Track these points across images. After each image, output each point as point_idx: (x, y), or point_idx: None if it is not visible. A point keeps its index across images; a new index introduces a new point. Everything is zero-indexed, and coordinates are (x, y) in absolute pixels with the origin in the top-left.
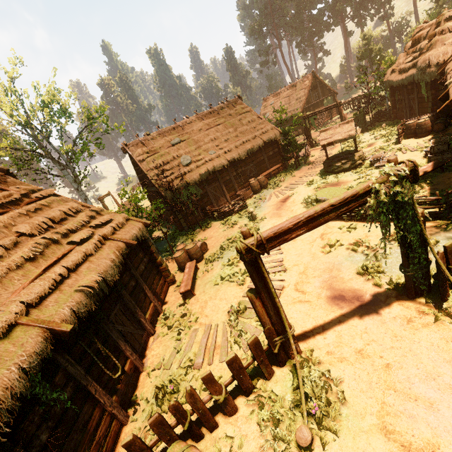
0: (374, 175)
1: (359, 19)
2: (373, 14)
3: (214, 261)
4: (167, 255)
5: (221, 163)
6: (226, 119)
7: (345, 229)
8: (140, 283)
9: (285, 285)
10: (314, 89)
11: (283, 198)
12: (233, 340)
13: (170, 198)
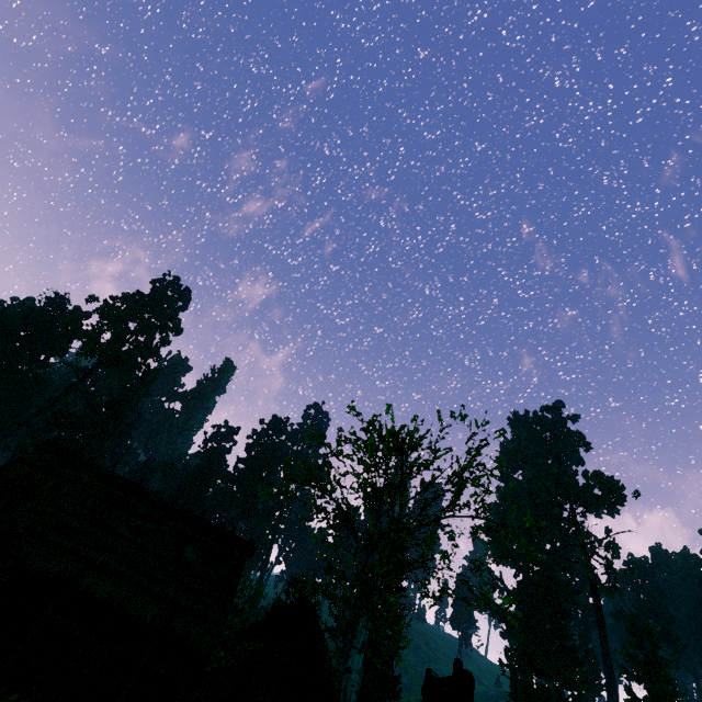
0: None
1: None
2: None
3: None
4: None
5: None
6: None
7: None
8: None
9: None
10: None
11: None
12: None
13: None
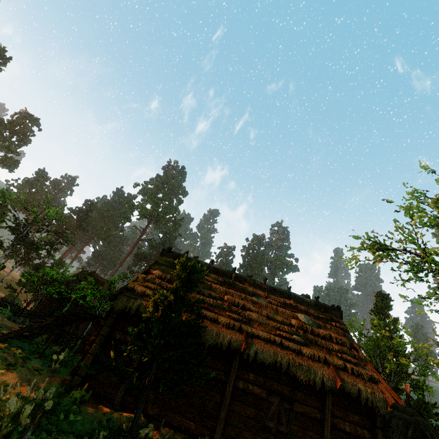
0: None
1: None
2: None
3: None
4: None
5: None
6: None
7: None
8: None
9: None
10: None
11: None
12: None
13: None
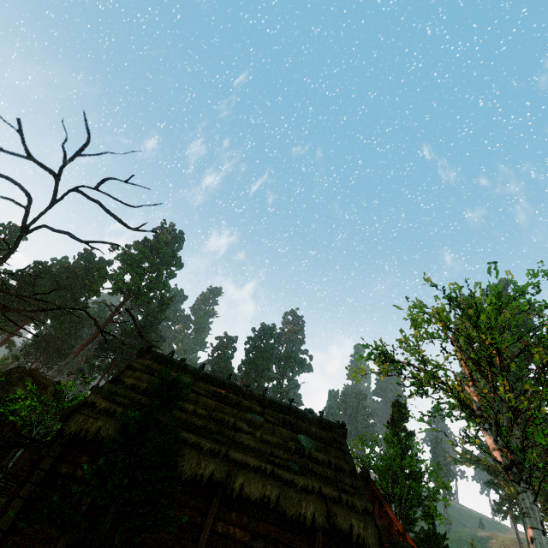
0: None
1: None
2: None
3: None
4: None
5: None
6: None
7: None
8: None
9: None
10: None
11: None
12: None
13: None
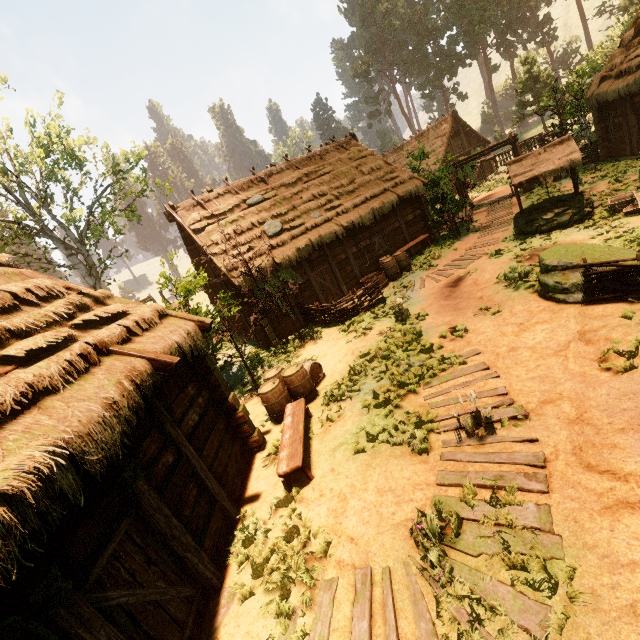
0: (633, 225)
1: (507, 48)
2: (527, 40)
3: (342, 399)
4: (243, 391)
5: (332, 231)
6: (335, 166)
7: (639, 317)
8: (186, 456)
9: (546, 454)
10: (456, 136)
11: (450, 281)
12: (455, 634)
13: (248, 290)
